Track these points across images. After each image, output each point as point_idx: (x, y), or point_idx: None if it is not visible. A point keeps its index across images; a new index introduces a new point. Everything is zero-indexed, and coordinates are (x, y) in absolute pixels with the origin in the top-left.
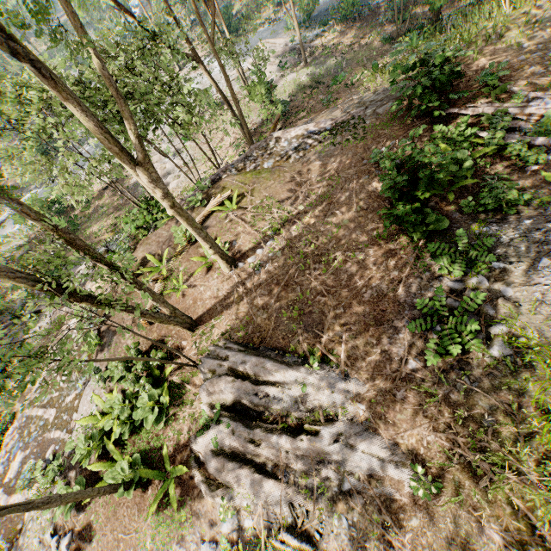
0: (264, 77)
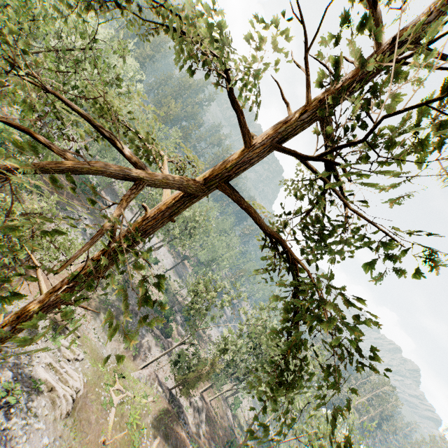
0: (241, 403)
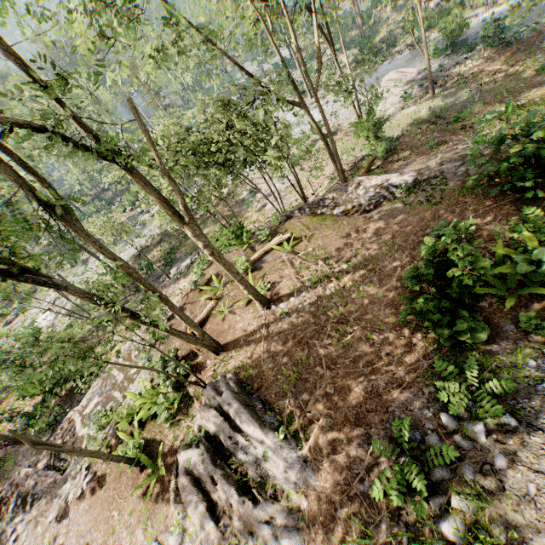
0: (373, 115)
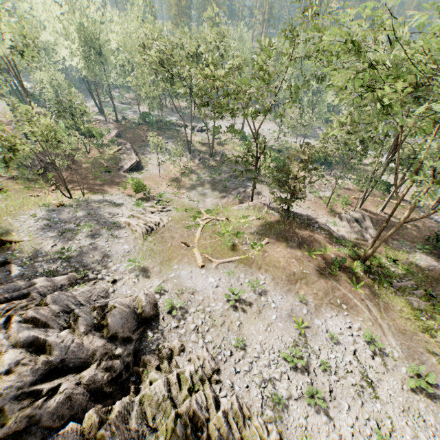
0: None
